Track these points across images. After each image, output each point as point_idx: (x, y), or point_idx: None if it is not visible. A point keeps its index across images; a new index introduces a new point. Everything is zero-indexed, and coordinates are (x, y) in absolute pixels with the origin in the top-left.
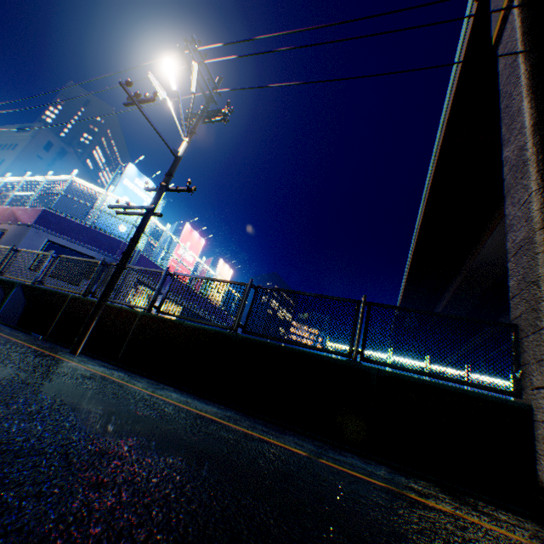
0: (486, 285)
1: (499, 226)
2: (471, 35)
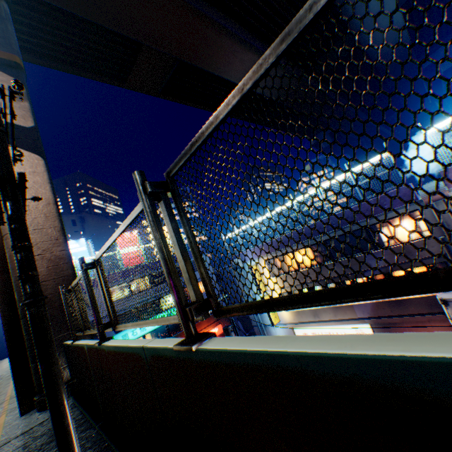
0: (313, 94)
1: (237, 82)
2: (44, 65)
